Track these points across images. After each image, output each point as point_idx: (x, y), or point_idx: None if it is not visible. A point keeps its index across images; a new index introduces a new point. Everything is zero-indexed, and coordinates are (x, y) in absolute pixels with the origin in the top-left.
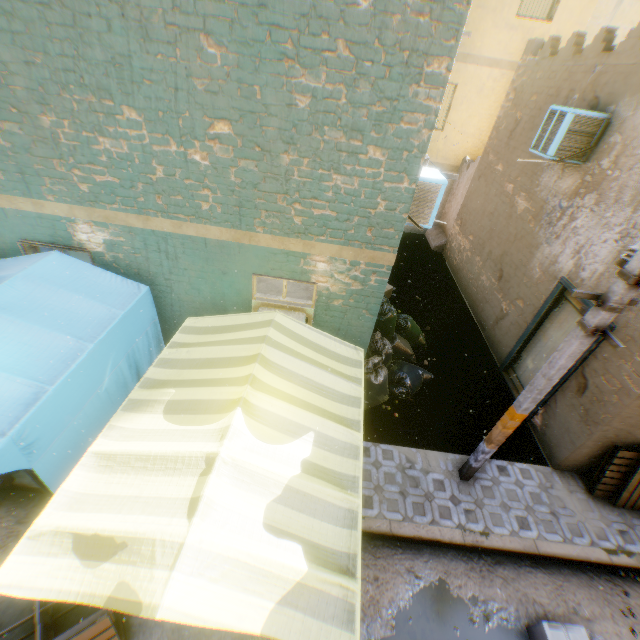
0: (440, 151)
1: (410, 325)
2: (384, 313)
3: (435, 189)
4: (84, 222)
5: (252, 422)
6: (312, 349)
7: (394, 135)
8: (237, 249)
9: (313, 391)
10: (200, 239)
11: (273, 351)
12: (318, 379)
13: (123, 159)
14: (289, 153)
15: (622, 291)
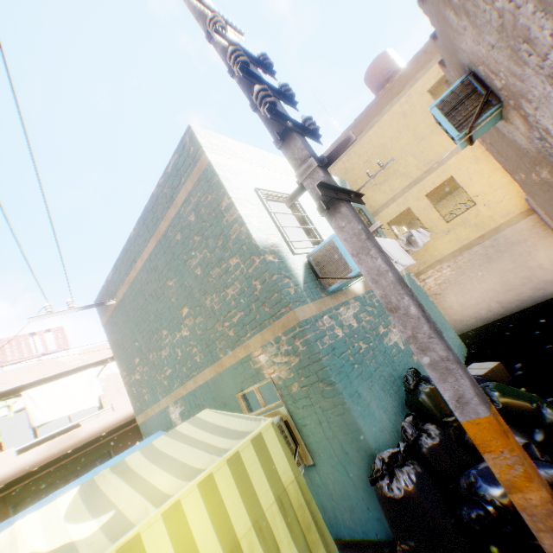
0: (491, 215)
1: (492, 394)
2: (409, 387)
3: (331, 245)
4: (171, 406)
5: (79, 500)
6: (211, 432)
7: (233, 245)
8: (221, 379)
9: (168, 470)
10: (205, 384)
11: (166, 439)
12: (184, 457)
13: (169, 356)
14: (207, 298)
15: (287, 155)
